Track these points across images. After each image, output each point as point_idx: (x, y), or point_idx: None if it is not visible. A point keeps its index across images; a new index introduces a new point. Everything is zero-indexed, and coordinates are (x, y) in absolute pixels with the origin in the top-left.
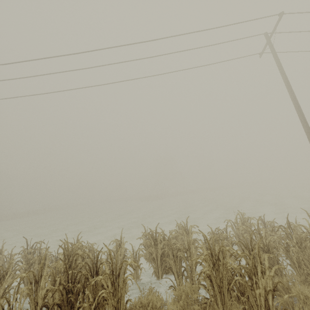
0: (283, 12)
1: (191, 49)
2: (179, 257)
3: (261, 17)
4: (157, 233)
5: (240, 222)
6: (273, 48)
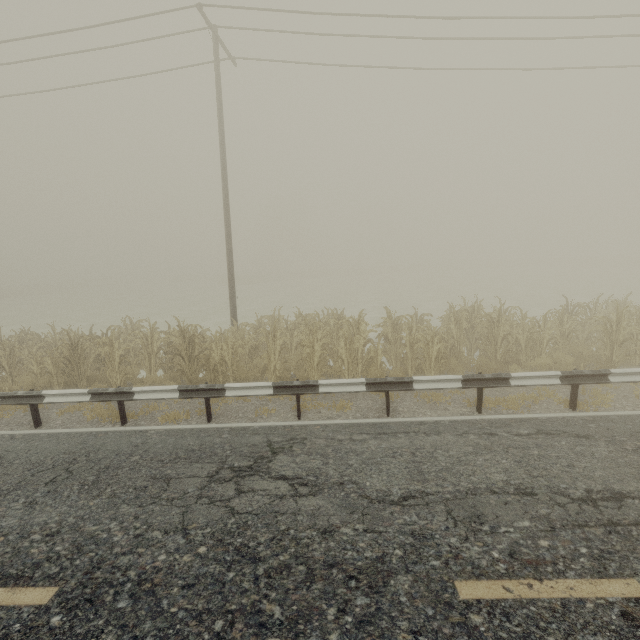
0: (197, 7)
1: (81, 51)
2: (4, 355)
3: (166, 11)
4: (32, 334)
5: (124, 329)
6: (216, 67)
